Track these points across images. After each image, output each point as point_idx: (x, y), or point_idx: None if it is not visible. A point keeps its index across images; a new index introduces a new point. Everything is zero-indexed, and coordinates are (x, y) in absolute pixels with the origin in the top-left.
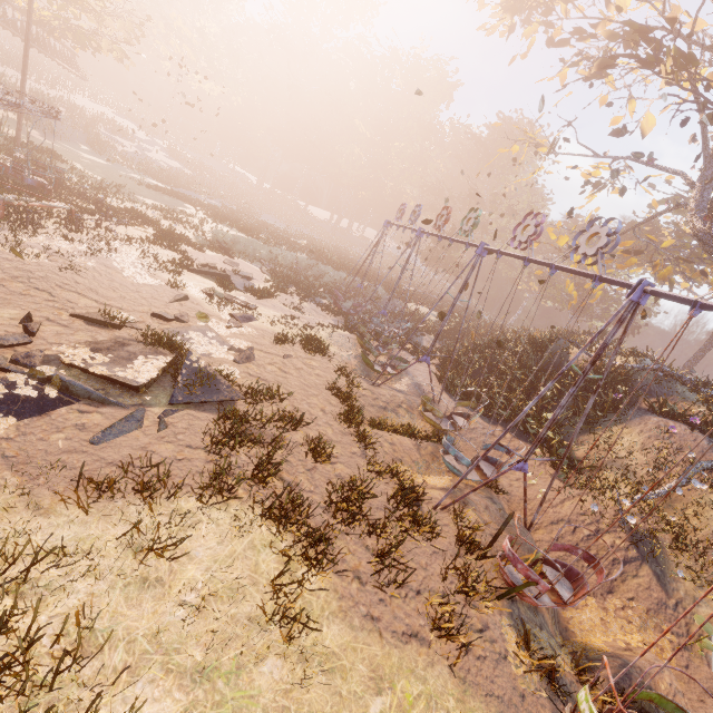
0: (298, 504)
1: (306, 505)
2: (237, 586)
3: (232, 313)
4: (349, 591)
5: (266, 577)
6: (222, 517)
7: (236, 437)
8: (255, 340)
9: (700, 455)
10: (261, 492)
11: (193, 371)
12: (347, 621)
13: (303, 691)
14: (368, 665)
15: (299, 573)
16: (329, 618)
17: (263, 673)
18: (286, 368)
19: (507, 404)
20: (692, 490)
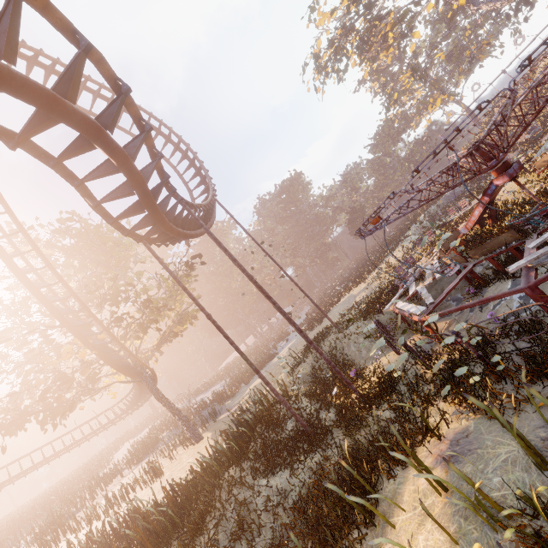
0: None
1: None
2: None
3: None
4: None
5: None
6: None
7: None
8: None
9: None
10: None
11: None
12: None
13: None
14: None
15: None
16: None
17: None
18: None
19: None
20: None
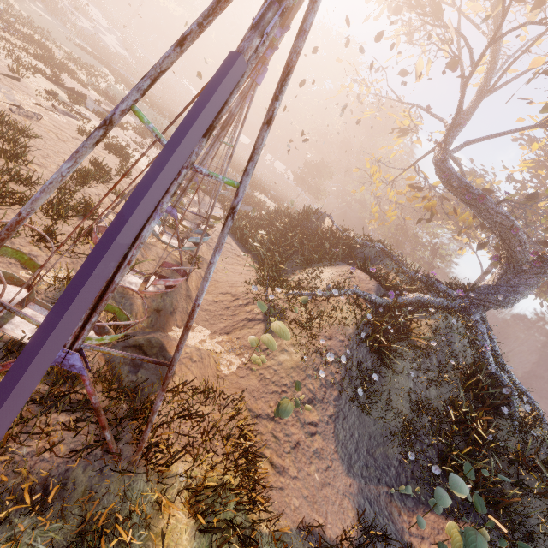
0: None
1: None
2: None
3: (54, 104)
4: None
5: None
6: None
7: None
8: (57, 121)
9: (365, 291)
10: None
11: None
12: None
13: None
14: None
15: None
16: None
17: None
18: (66, 140)
19: (262, 243)
20: (337, 302)
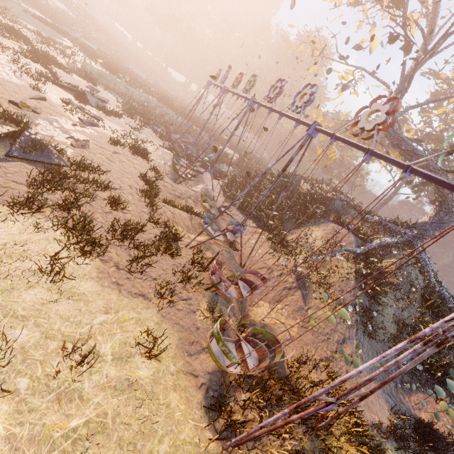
0: (86, 224)
1: (96, 228)
2: (26, 255)
3: (80, 117)
4: (107, 270)
5: (50, 255)
6: (28, 221)
7: (52, 182)
8: (94, 138)
9: (348, 244)
10: (63, 216)
11: (30, 140)
12: (99, 282)
13: (55, 305)
14: (105, 302)
15: (75, 257)
16: (87, 279)
17: (29, 294)
18: (112, 159)
19: (258, 209)
20: (336, 260)
